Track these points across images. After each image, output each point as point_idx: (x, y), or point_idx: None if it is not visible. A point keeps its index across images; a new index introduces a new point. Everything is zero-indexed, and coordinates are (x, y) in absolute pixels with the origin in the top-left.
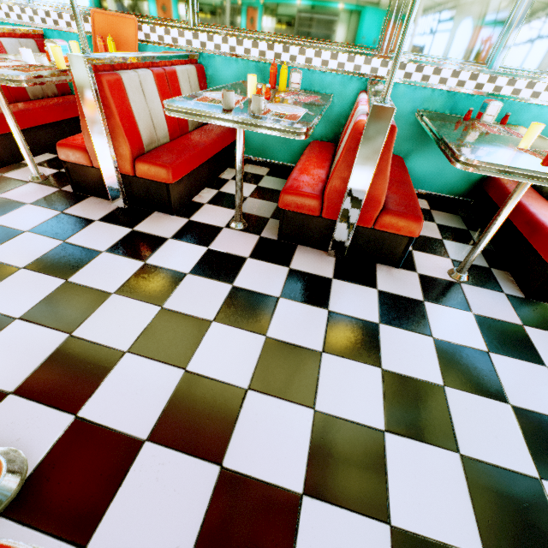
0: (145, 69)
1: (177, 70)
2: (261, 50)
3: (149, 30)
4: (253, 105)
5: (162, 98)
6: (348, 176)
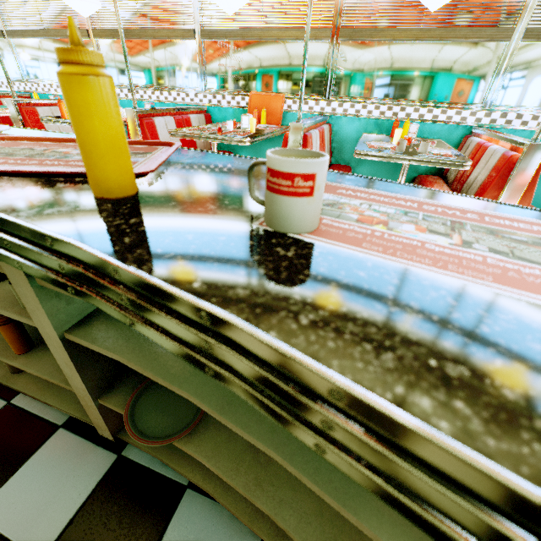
0: (316, 129)
1: (324, 129)
2: (381, 111)
3: (291, 102)
4: (421, 149)
5: (320, 148)
6: (497, 195)
